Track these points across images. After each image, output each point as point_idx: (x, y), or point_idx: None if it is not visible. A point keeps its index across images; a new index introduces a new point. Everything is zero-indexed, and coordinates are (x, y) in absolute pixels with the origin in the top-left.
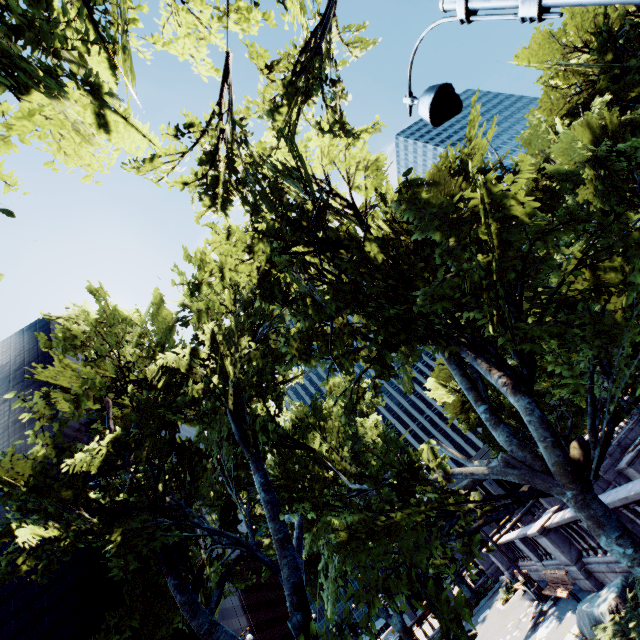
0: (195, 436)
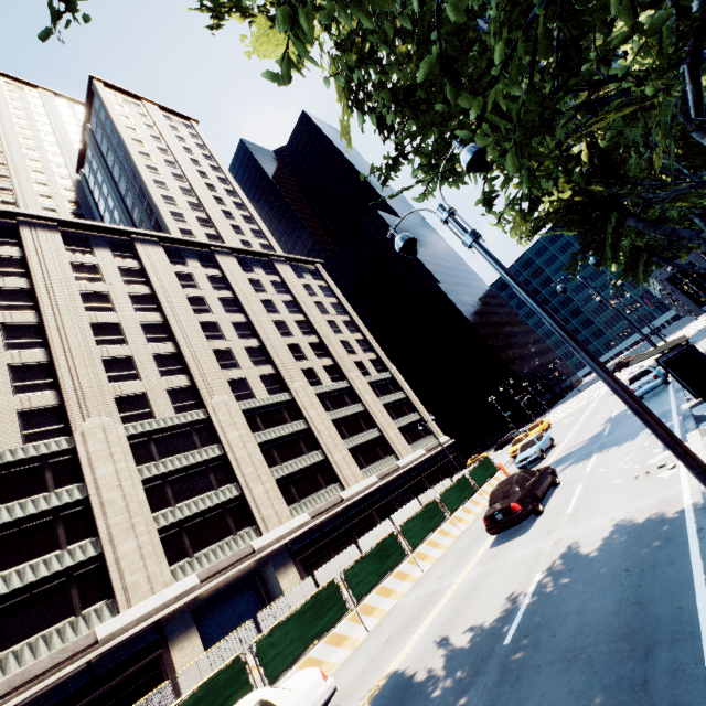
0: (607, 142)
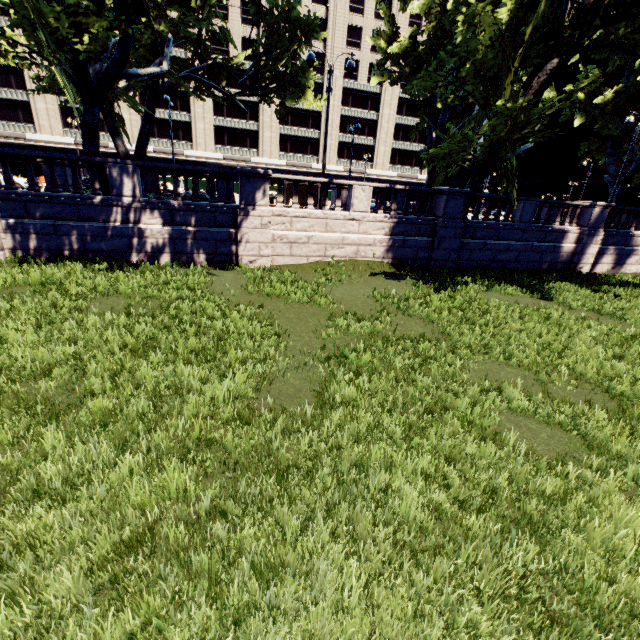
0: None
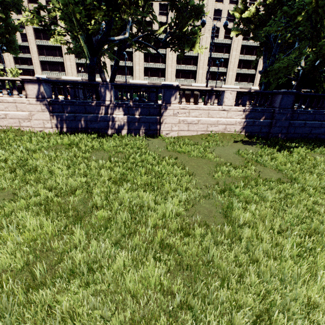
0: None
